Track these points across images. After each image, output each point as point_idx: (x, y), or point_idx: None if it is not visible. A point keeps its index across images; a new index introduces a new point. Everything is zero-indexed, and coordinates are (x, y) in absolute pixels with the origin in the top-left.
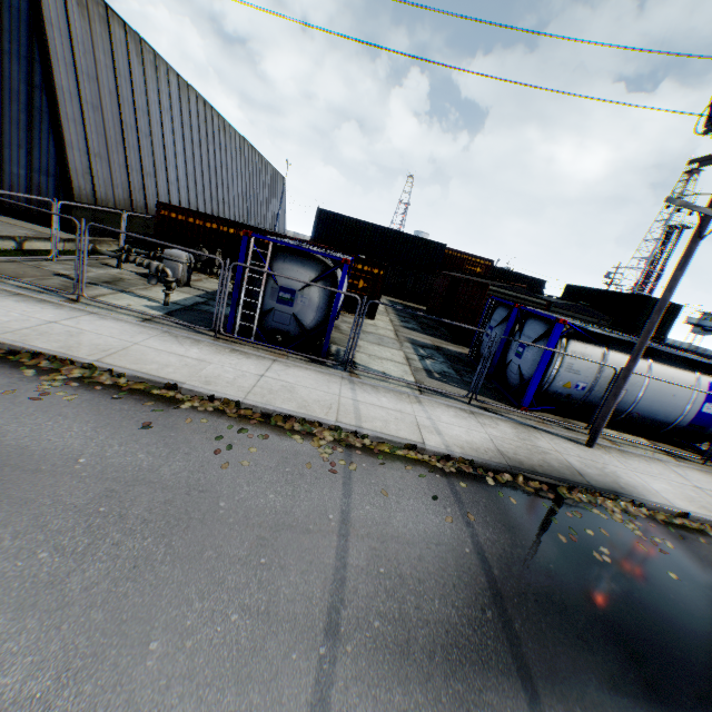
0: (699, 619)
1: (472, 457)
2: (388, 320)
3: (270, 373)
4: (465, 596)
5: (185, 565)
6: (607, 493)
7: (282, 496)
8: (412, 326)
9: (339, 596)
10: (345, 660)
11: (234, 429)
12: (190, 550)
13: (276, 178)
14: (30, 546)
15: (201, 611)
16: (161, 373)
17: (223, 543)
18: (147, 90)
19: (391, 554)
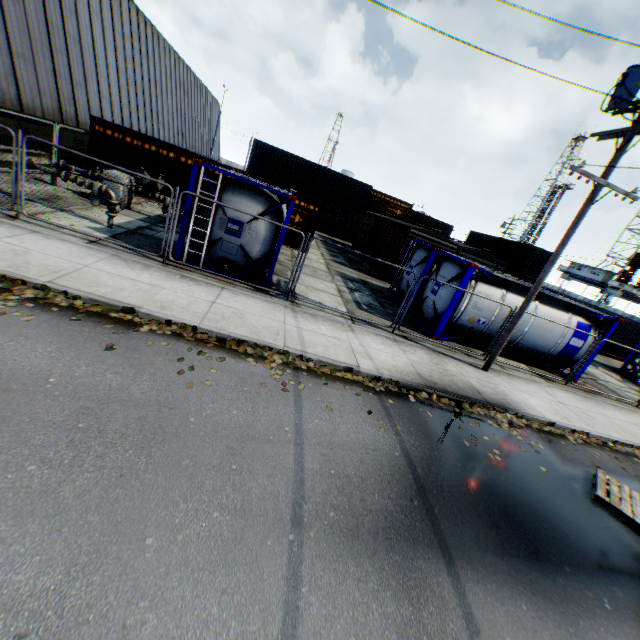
0: (560, 500)
1: (397, 379)
2: (320, 254)
3: (221, 300)
4: (398, 490)
5: (166, 473)
6: (499, 408)
7: (243, 412)
8: (340, 261)
9: (300, 494)
10: (310, 543)
11: (193, 352)
12: (169, 460)
13: (211, 103)
14: (17, 460)
15: (187, 511)
16: (117, 296)
17: (197, 453)
18: None
19: (338, 459)
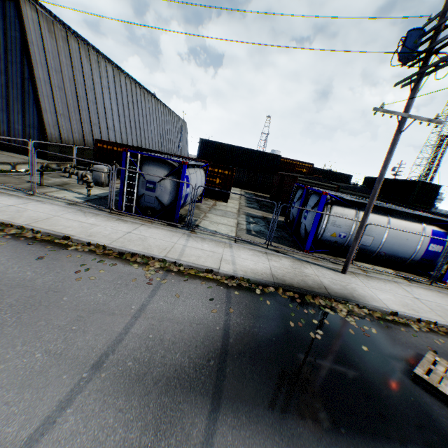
0: (370, 374)
1: (249, 277)
2: (238, 203)
3: (135, 231)
4: (200, 352)
5: (23, 328)
6: (340, 299)
7: (106, 296)
8: (253, 206)
9: (113, 348)
10: (97, 381)
11: (96, 261)
12: (31, 320)
13: (180, 123)
14: None
15: (20, 351)
16: (63, 231)
17: (54, 318)
18: (93, 76)
19: (162, 328)
